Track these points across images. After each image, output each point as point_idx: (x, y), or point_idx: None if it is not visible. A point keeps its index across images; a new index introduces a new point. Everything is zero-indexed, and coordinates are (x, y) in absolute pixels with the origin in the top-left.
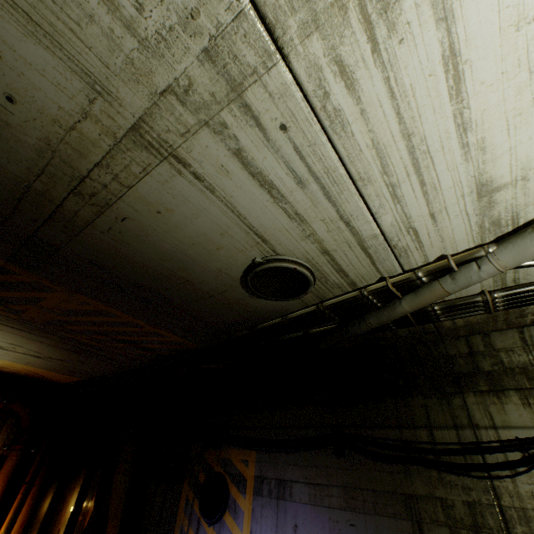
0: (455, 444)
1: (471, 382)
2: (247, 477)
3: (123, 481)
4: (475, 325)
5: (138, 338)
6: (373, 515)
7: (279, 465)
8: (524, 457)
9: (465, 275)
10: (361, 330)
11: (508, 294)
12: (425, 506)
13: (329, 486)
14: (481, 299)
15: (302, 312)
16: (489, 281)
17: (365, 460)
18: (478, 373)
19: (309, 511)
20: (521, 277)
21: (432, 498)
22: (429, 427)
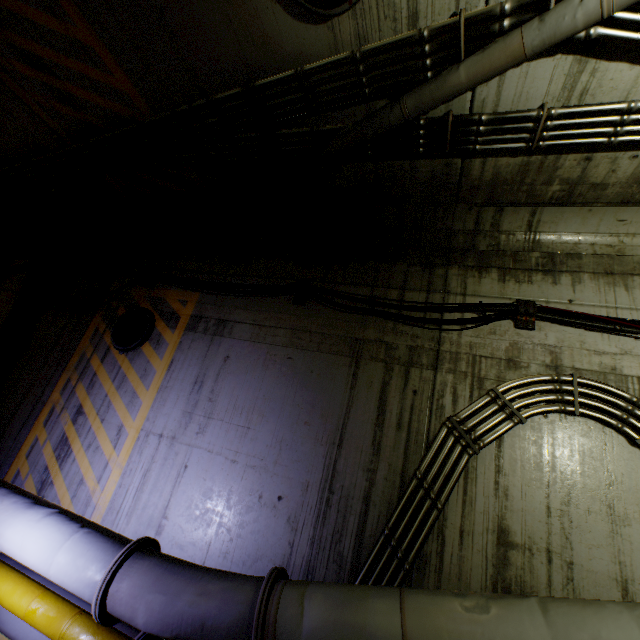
0: (422, 303)
1: (462, 258)
2: (182, 316)
3: (4, 309)
4: (499, 187)
5: (58, 58)
6: (315, 352)
7: (224, 308)
8: (478, 316)
9: (558, 14)
10: (390, 121)
11: (567, 111)
12: (370, 347)
13: (278, 328)
14: (536, 113)
15: (328, 59)
16: (558, 85)
17: (324, 310)
18: (472, 251)
19: (247, 347)
20: (592, 90)
21: (379, 342)
22: (402, 289)
